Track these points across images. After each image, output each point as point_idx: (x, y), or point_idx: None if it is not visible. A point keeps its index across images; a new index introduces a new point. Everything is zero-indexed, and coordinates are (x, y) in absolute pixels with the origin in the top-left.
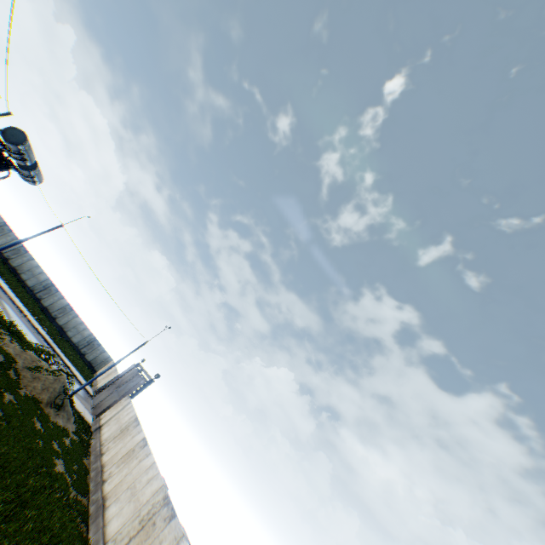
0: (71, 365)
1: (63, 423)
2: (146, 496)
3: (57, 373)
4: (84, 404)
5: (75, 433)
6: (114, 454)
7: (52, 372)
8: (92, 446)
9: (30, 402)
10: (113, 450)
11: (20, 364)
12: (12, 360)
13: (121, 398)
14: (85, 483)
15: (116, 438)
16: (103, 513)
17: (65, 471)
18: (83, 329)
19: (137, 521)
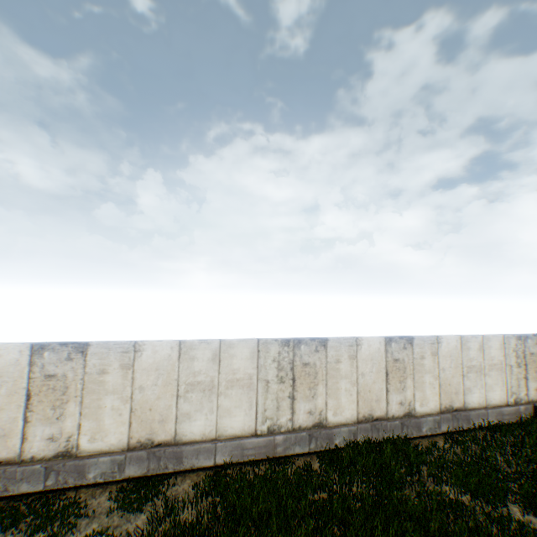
0: None
1: None
2: (249, 368)
3: None
4: None
5: None
6: None
7: None
8: None
9: None
10: None
11: None
12: None
13: None
14: (19, 507)
15: None
16: (181, 445)
17: None
18: None
19: (276, 386)
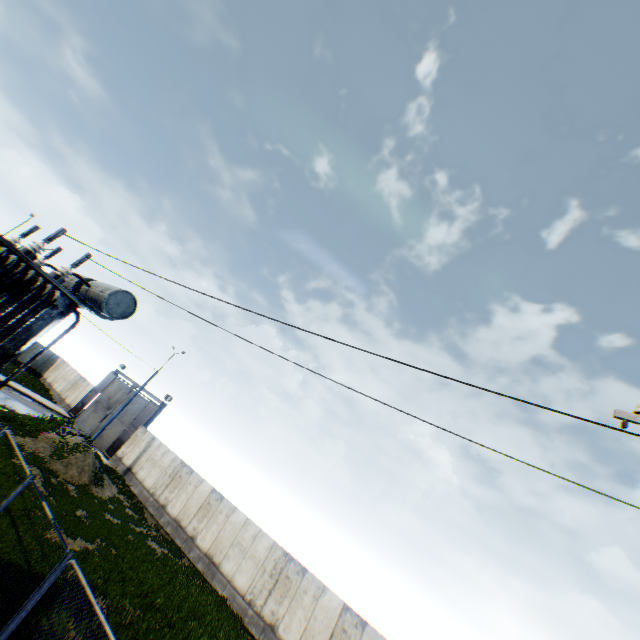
0: (26, 390)
1: (111, 493)
2: (263, 553)
3: (84, 449)
4: None
5: (120, 493)
6: (183, 507)
7: (78, 450)
8: (138, 496)
9: (85, 498)
10: (177, 502)
11: (46, 460)
12: (43, 465)
13: (132, 430)
14: (173, 543)
15: (169, 486)
16: (218, 570)
17: (159, 547)
18: None
19: (267, 576)
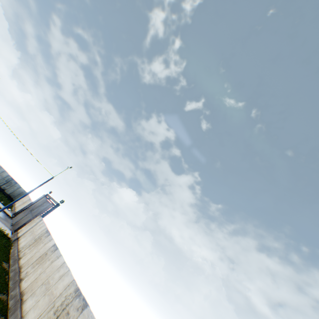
0: None
1: None
2: (59, 290)
3: None
4: (4, 223)
5: None
6: (30, 258)
7: None
8: (11, 253)
9: None
10: (29, 255)
11: None
12: None
13: (34, 218)
14: (4, 282)
15: (31, 246)
16: (21, 306)
17: None
18: (1, 172)
19: (52, 312)
